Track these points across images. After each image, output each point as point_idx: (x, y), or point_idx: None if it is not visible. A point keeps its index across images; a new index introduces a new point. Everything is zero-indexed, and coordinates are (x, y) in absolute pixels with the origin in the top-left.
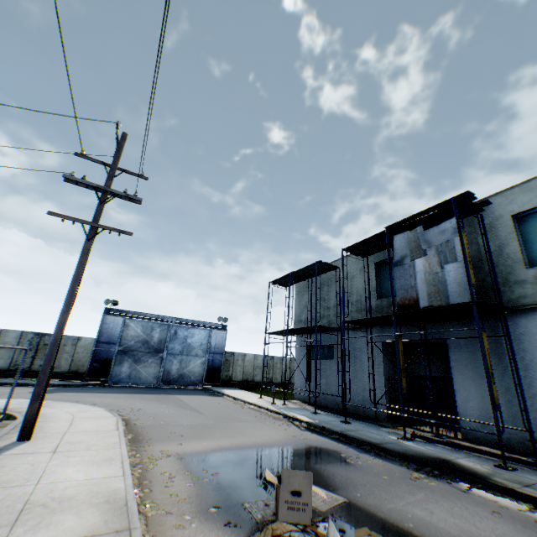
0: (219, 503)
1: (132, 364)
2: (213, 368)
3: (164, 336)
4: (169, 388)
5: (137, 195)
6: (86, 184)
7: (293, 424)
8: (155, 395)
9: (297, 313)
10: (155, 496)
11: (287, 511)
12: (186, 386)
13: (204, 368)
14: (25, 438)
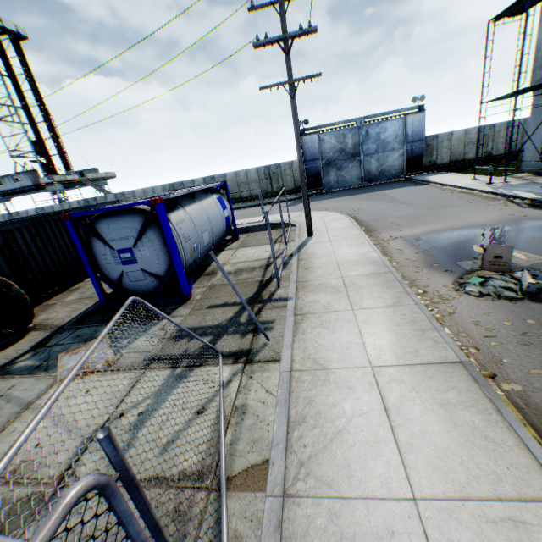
0: (438, 263)
1: (336, 172)
2: (413, 158)
3: (356, 140)
4: (373, 185)
5: (311, 26)
6: (269, 43)
7: (511, 204)
8: (364, 195)
9: (537, 55)
10: (396, 260)
11: (488, 266)
12: (388, 180)
13: (403, 160)
14: (310, 236)
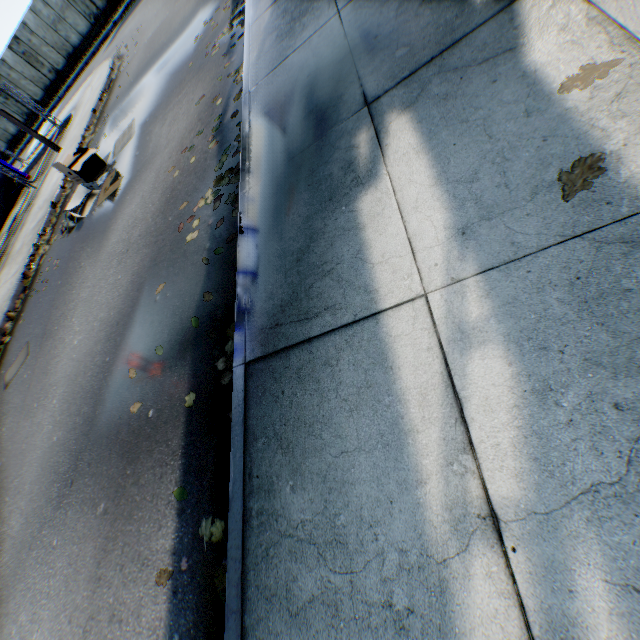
0: None
1: None
2: None
3: None
4: None
5: None
6: None
7: None
8: None
9: None
10: None
11: (79, 183)
12: None
13: None
14: (59, 151)
